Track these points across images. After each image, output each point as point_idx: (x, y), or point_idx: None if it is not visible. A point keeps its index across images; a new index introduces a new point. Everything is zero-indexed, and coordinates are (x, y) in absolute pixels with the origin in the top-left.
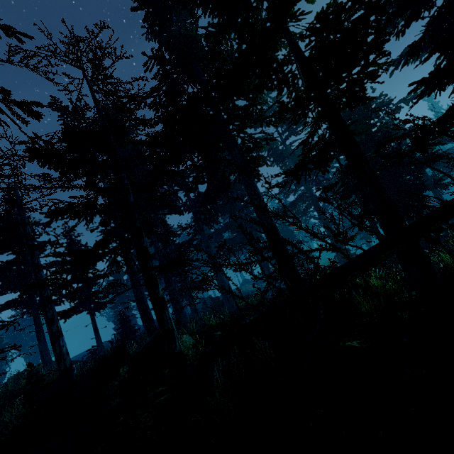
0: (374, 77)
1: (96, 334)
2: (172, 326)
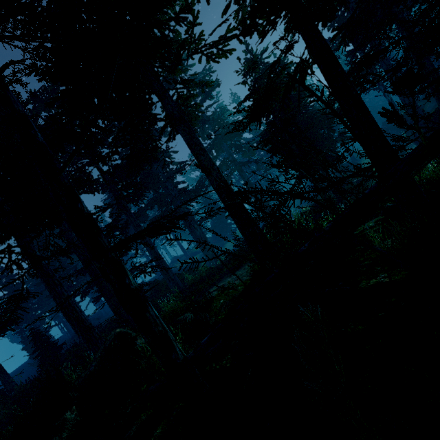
0: None
1: None
2: (163, 328)
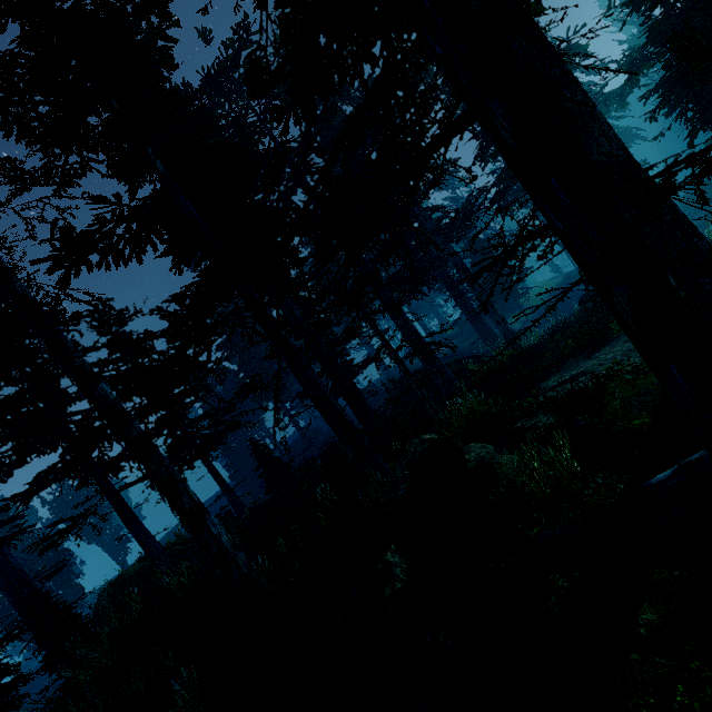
0: None
1: (224, 488)
2: None
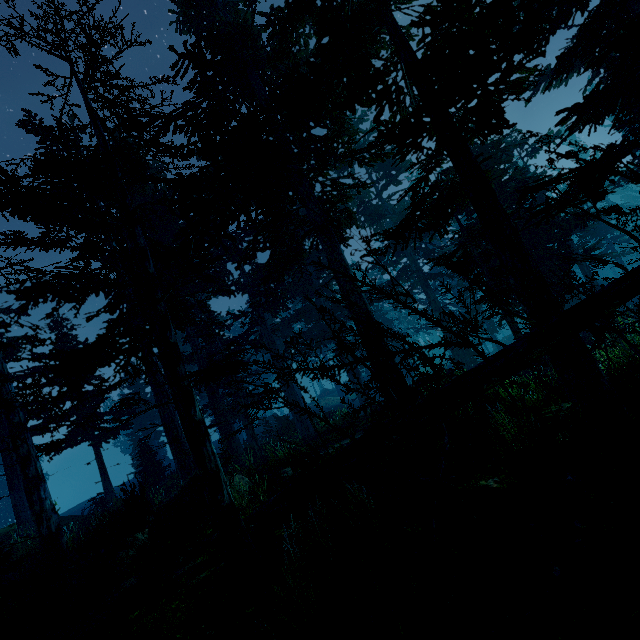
0: (518, 91)
1: (103, 475)
2: (216, 466)
